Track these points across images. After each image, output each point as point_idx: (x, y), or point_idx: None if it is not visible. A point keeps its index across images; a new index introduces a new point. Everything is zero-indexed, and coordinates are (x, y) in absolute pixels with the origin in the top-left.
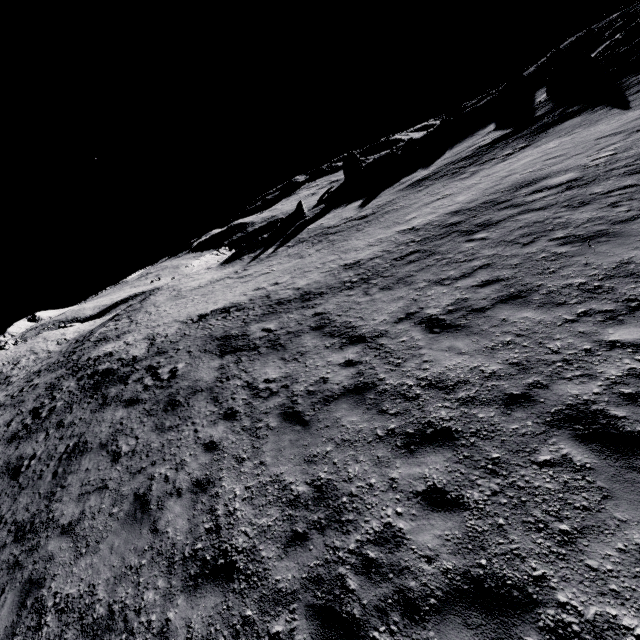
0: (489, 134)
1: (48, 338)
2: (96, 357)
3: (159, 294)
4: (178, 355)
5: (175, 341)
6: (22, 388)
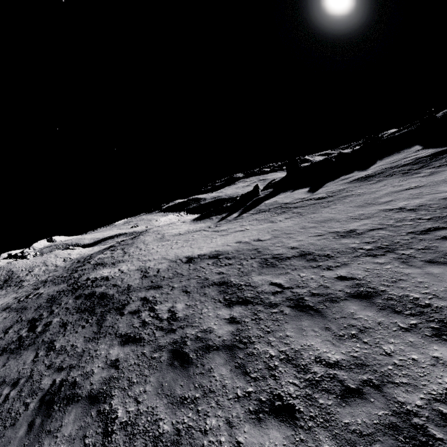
0: (420, 151)
1: (58, 255)
2: (94, 279)
3: (147, 235)
4: (174, 293)
5: (168, 277)
6: (29, 294)
